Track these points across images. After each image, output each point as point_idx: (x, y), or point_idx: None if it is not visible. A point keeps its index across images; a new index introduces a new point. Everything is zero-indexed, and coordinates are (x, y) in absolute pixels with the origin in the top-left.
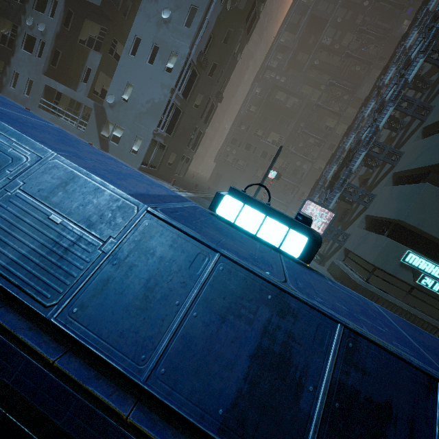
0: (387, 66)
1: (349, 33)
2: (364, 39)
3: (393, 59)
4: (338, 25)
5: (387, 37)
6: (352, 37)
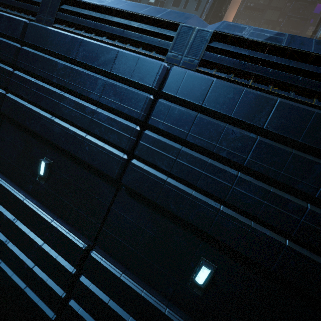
0: None
1: None
2: None
3: None
4: None
5: None
6: None
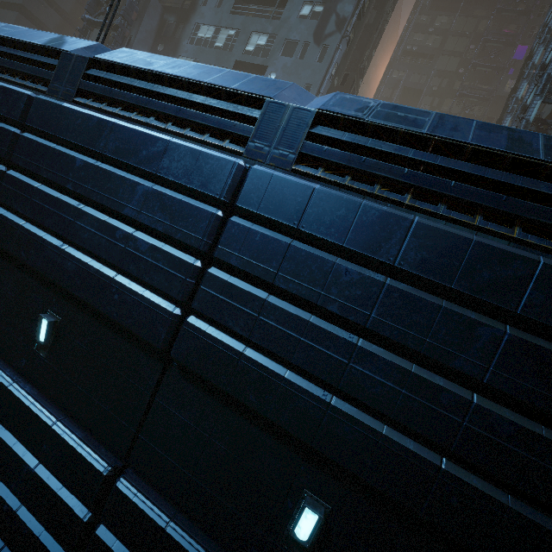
0: (501, 118)
1: (448, 99)
2: (466, 102)
3: (506, 112)
4: (434, 93)
5: (491, 97)
6: (452, 102)
